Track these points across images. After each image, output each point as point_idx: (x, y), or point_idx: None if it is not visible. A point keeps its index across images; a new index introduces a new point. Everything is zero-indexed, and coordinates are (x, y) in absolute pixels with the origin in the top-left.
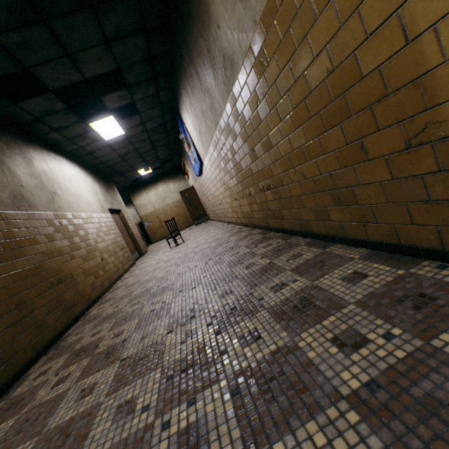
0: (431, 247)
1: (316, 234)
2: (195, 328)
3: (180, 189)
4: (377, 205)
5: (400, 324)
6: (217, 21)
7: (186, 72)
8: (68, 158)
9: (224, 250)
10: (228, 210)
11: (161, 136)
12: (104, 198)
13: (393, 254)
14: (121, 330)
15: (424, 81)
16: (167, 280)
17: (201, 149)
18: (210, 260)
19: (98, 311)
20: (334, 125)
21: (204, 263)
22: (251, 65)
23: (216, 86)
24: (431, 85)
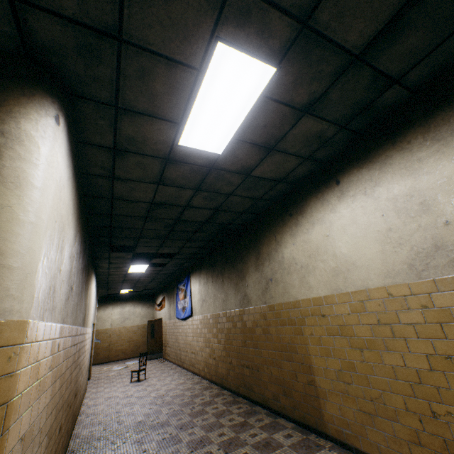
0: (314, 427)
1: (271, 408)
2: (210, 450)
3: (145, 314)
4: (299, 402)
5: (300, 453)
6: (248, 283)
7: (214, 272)
8: (96, 277)
9: (204, 402)
10: (200, 362)
11: (163, 277)
12: (94, 312)
13: (303, 428)
14: (145, 448)
15: (311, 367)
16: (158, 416)
17: (198, 307)
18: (194, 408)
19: (91, 432)
20: (288, 360)
21: (189, 409)
22: (259, 311)
23: (234, 297)
24: (313, 369)
